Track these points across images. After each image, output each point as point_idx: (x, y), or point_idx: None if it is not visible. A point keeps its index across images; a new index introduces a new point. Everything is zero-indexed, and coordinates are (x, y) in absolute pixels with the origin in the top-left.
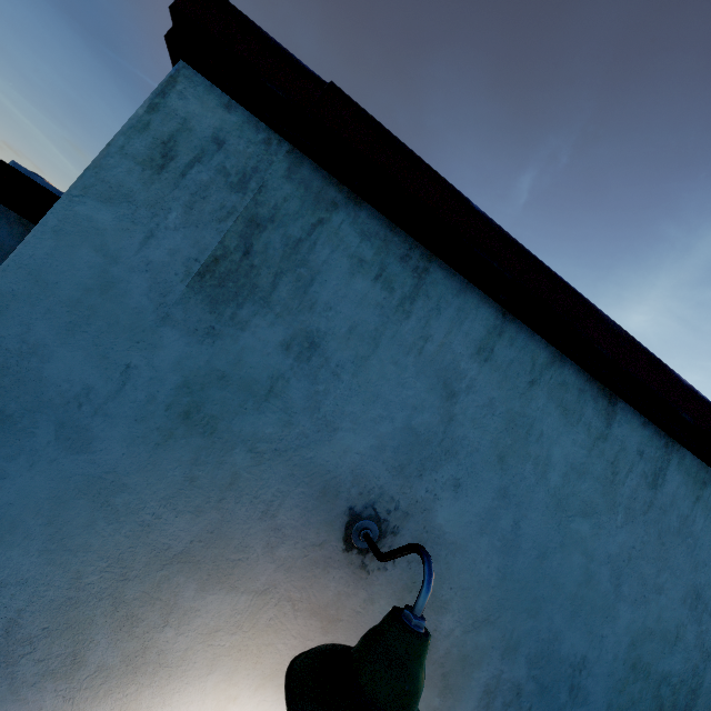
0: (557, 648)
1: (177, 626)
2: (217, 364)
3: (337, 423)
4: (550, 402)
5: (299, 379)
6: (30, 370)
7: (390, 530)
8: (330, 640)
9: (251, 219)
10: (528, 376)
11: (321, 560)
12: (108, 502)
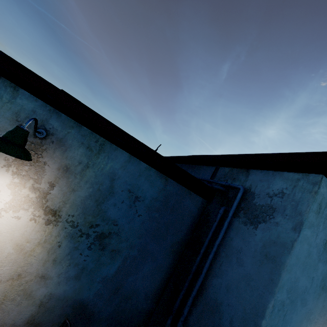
0: None
1: None
2: None
3: None
4: None
5: None
6: (296, 286)
7: None
8: None
9: None
10: None
11: None
12: (309, 318)
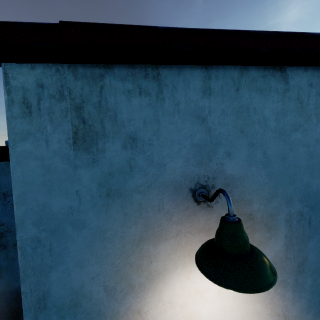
0: (310, 190)
1: (155, 260)
2: (105, 171)
3: (163, 162)
4: (251, 92)
5: (138, 156)
6: (48, 213)
7: (211, 187)
8: (212, 237)
9: (75, 107)
10: (233, 88)
11: (191, 213)
12: (104, 237)
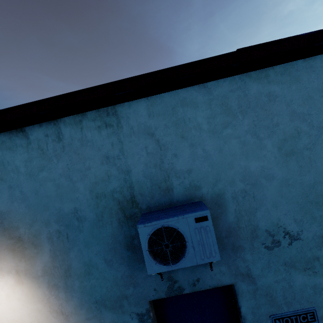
0: (63, 212)
1: None
2: None
3: None
4: (3, 151)
5: None
6: None
7: None
8: None
9: None
10: None
11: None
12: None
